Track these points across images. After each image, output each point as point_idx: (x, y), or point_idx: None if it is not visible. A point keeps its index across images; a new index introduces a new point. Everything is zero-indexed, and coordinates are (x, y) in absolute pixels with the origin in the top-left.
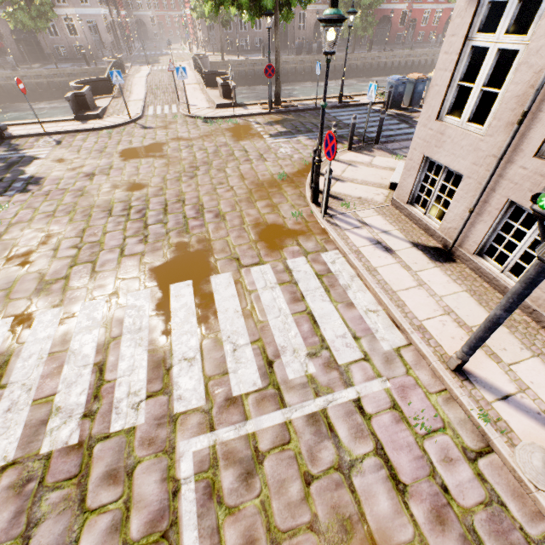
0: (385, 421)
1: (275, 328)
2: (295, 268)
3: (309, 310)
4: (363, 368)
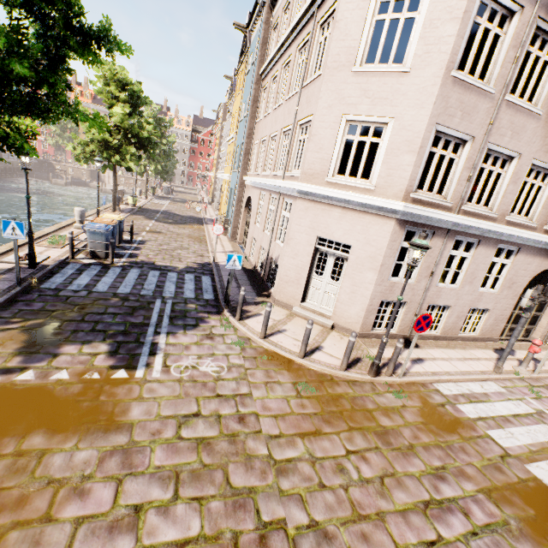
0: (547, 404)
1: (546, 438)
2: (475, 413)
3: (510, 415)
4: (527, 403)
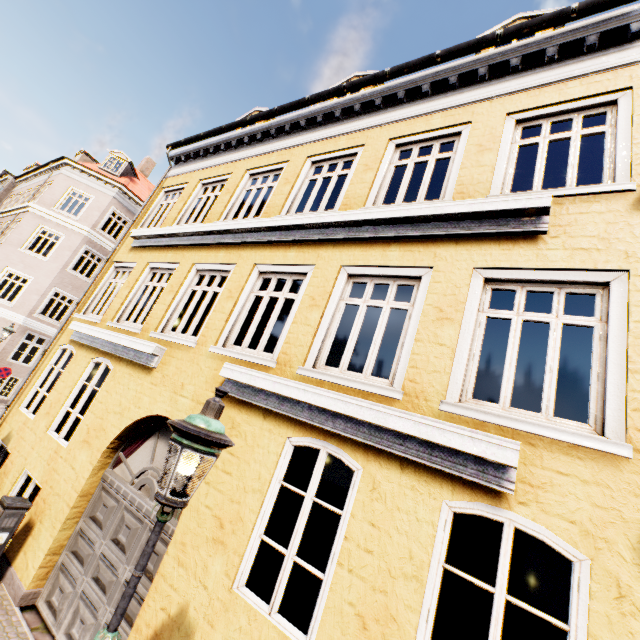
0: None
1: None
2: None
3: None
4: None
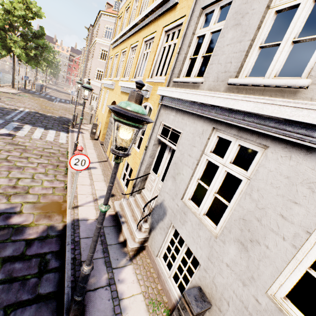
0: None
1: None
2: None
3: None
4: None
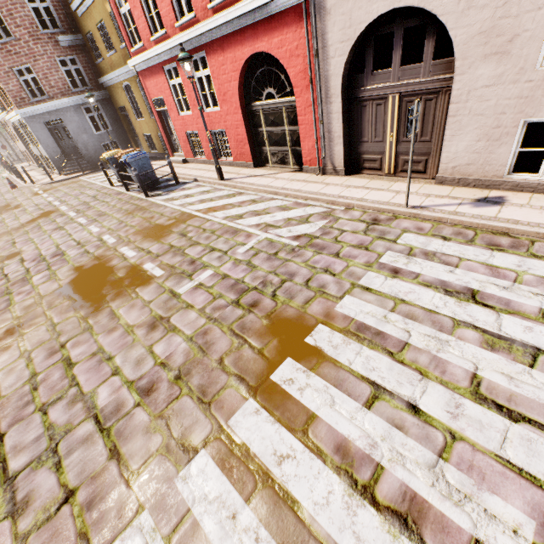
0: None
1: None
2: None
3: None
4: None
